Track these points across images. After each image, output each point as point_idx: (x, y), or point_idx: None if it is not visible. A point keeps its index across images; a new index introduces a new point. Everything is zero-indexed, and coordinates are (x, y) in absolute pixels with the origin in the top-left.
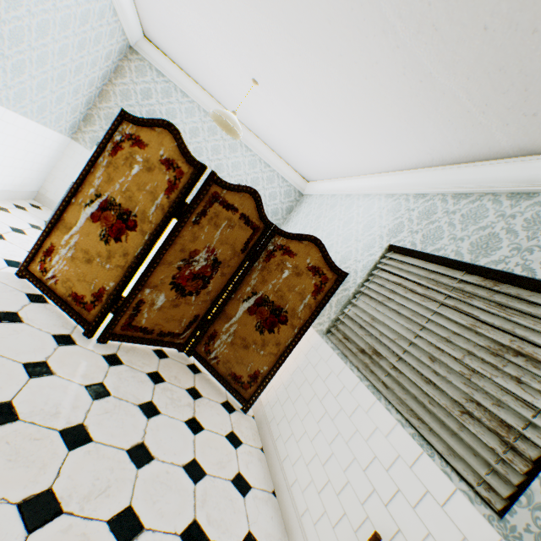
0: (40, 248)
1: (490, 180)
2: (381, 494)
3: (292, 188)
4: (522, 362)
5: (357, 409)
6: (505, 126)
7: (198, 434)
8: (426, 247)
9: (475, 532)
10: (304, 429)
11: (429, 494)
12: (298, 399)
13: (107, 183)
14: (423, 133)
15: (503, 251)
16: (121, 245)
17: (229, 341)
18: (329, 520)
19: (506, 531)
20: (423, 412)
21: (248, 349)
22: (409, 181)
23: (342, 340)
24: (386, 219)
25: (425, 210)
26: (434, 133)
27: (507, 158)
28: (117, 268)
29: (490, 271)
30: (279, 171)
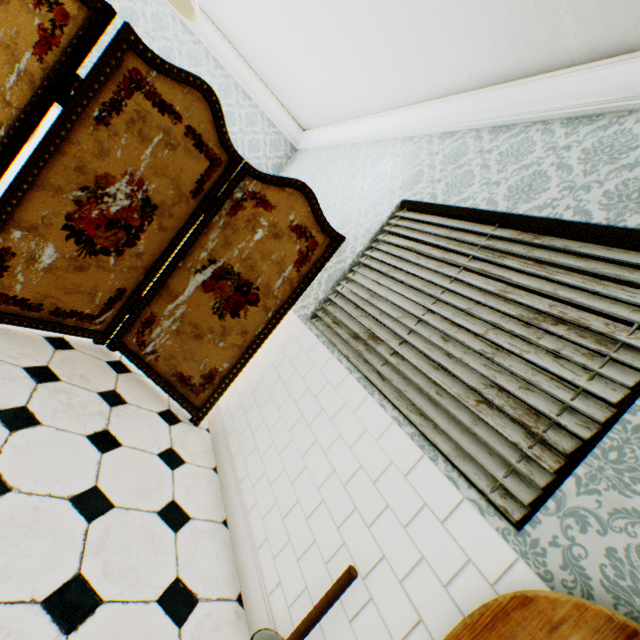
0: None
1: (543, 103)
2: (364, 514)
3: (283, 137)
4: (564, 331)
5: (343, 409)
6: (582, 1)
7: (109, 453)
8: (450, 198)
9: (484, 551)
10: (272, 440)
11: (427, 509)
12: (268, 403)
13: None
14: (463, 25)
15: (551, 193)
16: None
17: (174, 329)
18: (293, 551)
19: (526, 547)
20: (428, 405)
21: (202, 340)
22: (435, 116)
23: (331, 325)
24: (401, 169)
25: (453, 153)
26: (479, 24)
27: (569, 68)
28: None
29: (532, 220)
30: (264, 108)
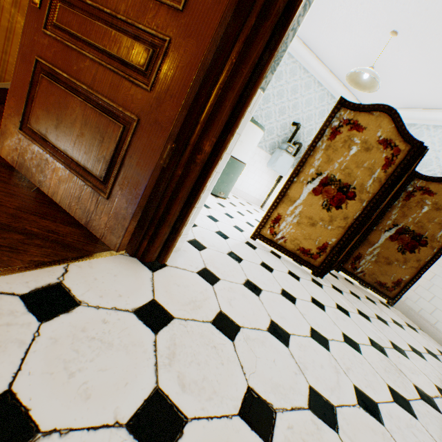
0: (268, 217)
1: None
2: None
3: None
4: None
5: None
6: None
7: (405, 330)
8: None
9: None
10: None
11: None
12: None
13: (326, 163)
14: None
15: None
16: (340, 211)
17: (372, 260)
18: None
19: None
20: None
21: (391, 265)
22: None
23: None
24: None
25: None
26: None
27: None
28: (337, 228)
29: None
30: None
